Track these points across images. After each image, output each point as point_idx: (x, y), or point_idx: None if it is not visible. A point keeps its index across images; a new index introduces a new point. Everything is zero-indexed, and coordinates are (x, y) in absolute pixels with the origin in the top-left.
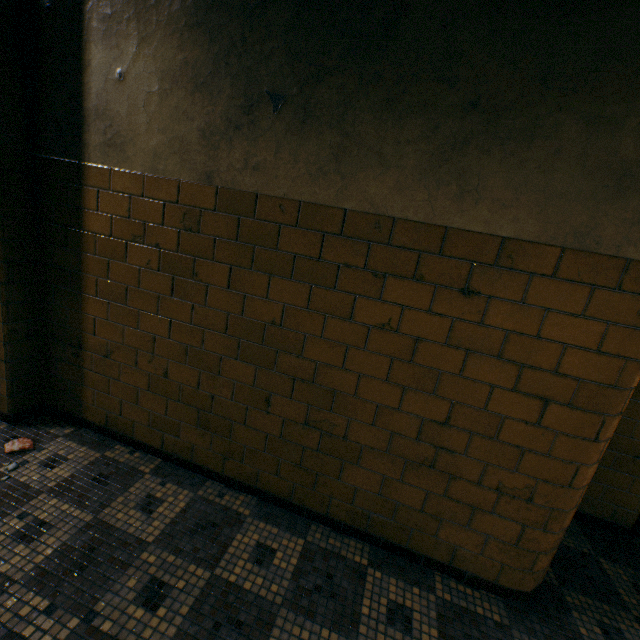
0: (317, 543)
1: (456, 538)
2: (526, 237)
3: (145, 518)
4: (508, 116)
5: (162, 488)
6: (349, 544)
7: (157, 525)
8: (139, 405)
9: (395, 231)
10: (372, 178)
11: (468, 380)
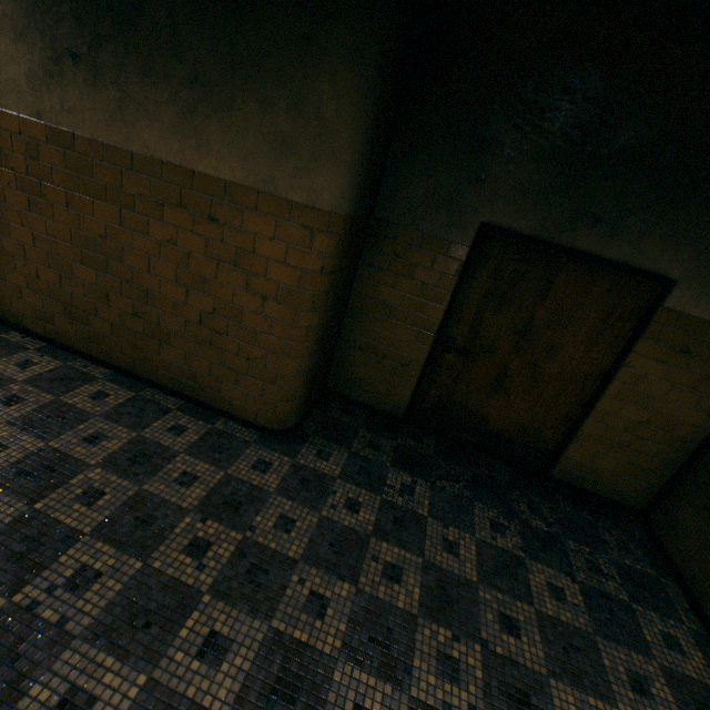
0: (145, 396)
1: (232, 394)
2: (239, 182)
3: (20, 370)
4: (217, 91)
5: (41, 358)
6: (170, 400)
7: (28, 374)
8: (24, 301)
9: (165, 171)
10: (145, 128)
11: (223, 283)
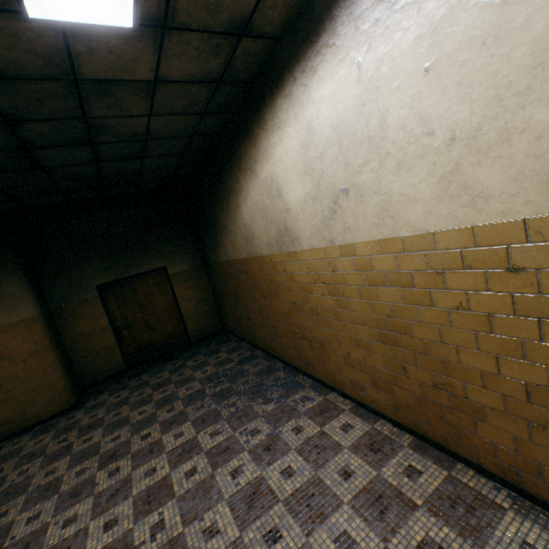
0: None
1: (35, 412)
2: None
3: None
4: None
5: None
6: None
7: None
8: None
9: None
10: None
11: None
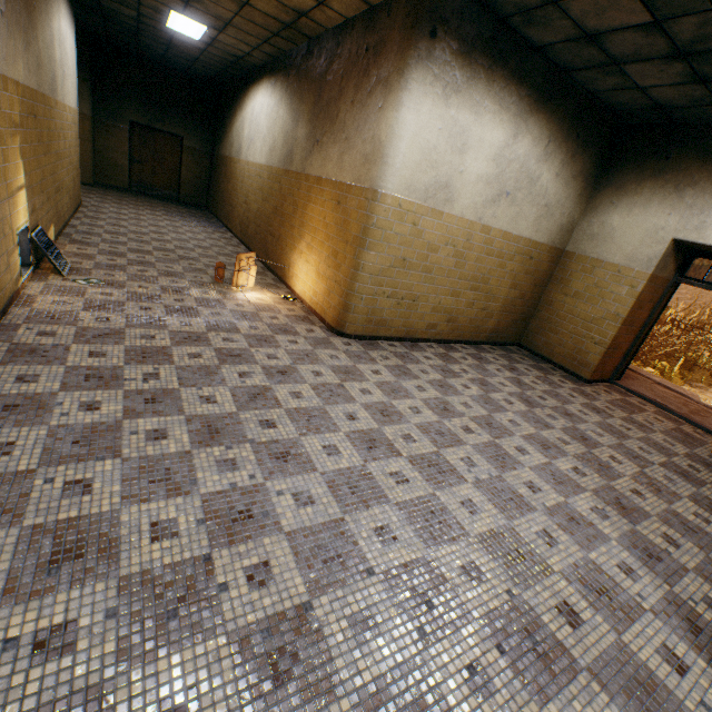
0: None
1: None
2: None
3: None
4: None
5: None
6: None
7: None
8: None
9: None
10: None
11: None
